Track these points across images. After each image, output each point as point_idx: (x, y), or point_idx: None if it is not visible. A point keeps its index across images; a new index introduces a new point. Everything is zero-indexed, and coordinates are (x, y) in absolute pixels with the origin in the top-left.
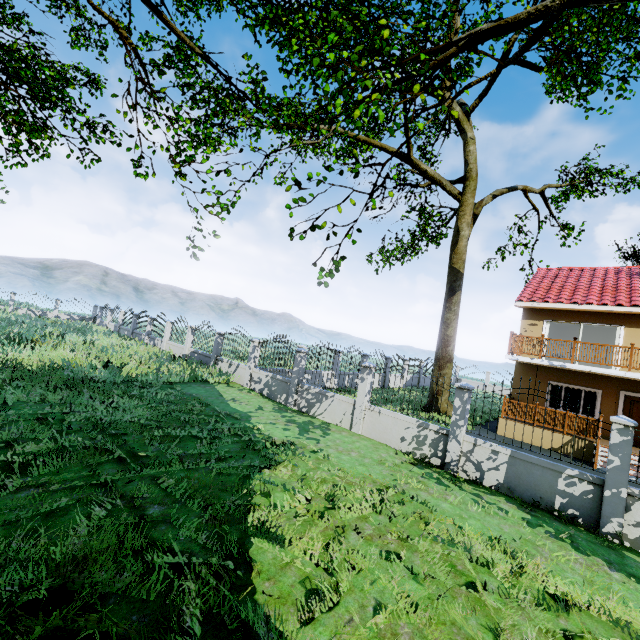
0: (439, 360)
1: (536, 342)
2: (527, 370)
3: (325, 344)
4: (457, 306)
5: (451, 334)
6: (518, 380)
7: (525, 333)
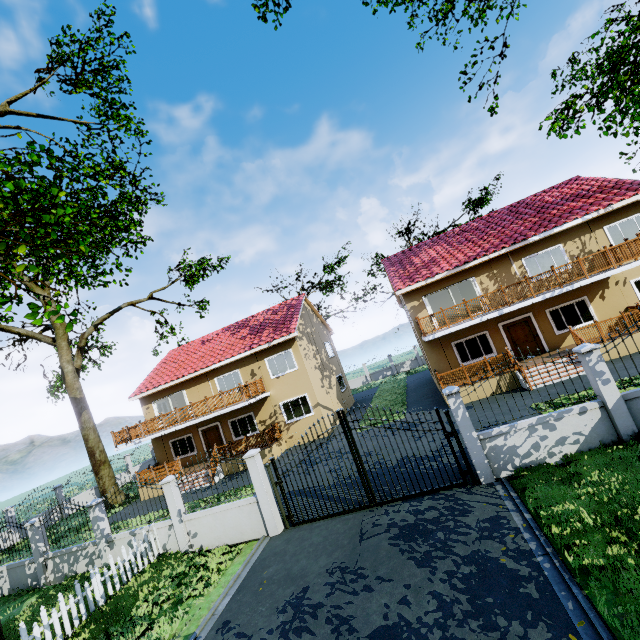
0: (93, 468)
1: (125, 432)
2: (157, 440)
3: None
4: (88, 423)
5: (93, 445)
6: (156, 449)
7: (147, 415)
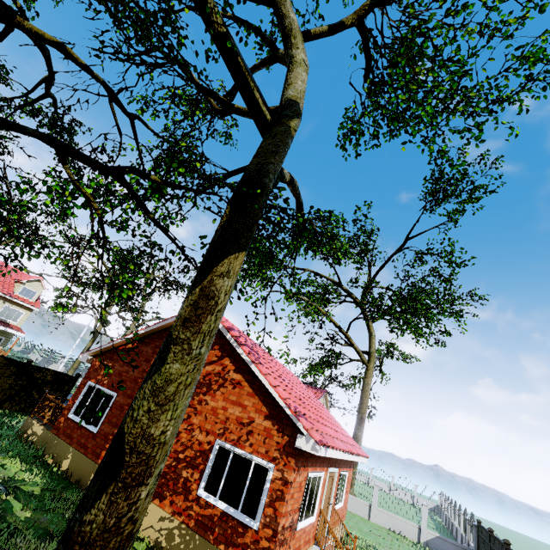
0: None
1: None
2: None
3: (59, 351)
4: None
5: None
6: None
7: None
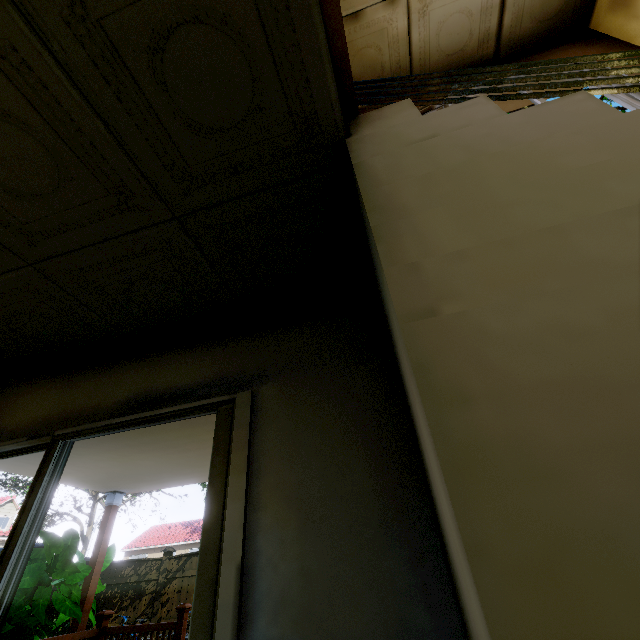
0: None
1: None
2: None
3: None
4: None
5: None
6: None
7: None
